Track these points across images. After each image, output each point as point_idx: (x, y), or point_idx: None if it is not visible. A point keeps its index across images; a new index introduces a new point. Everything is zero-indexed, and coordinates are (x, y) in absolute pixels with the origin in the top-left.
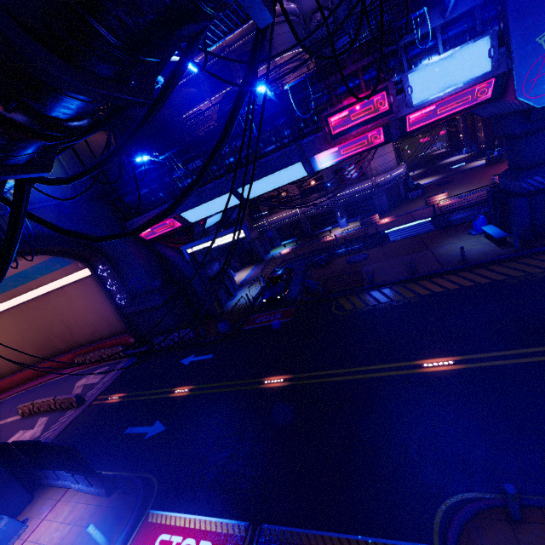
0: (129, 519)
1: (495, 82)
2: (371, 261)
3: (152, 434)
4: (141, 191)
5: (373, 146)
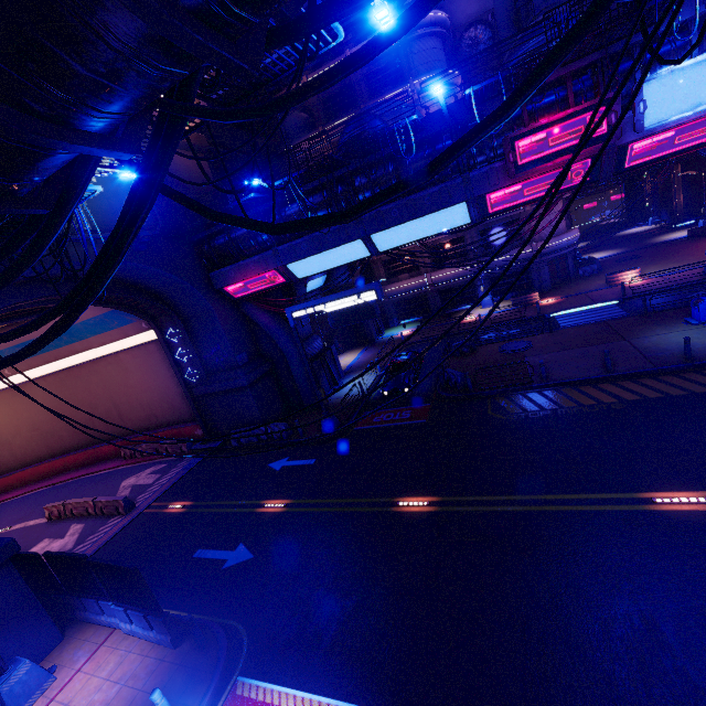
0: (207, 687)
1: None
2: (538, 350)
3: (233, 563)
4: (238, 231)
5: (571, 187)
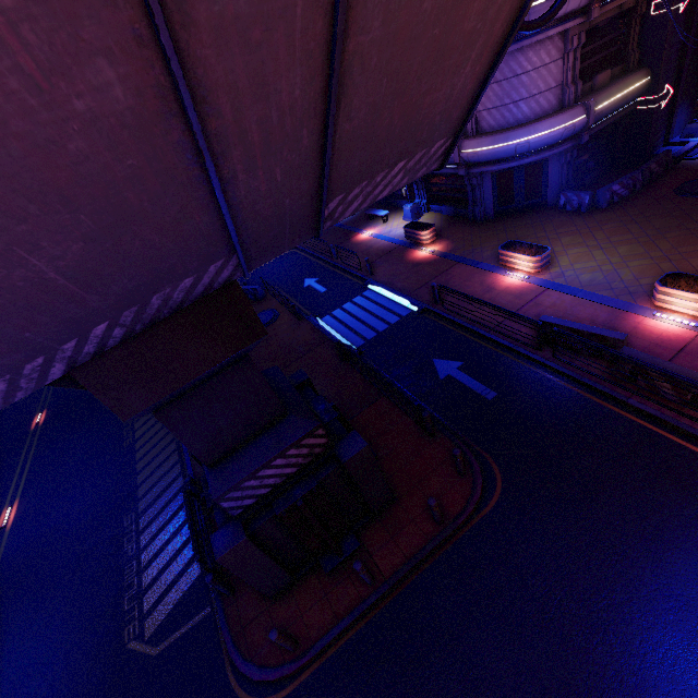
0: None
1: None
2: None
3: None
4: None
5: None
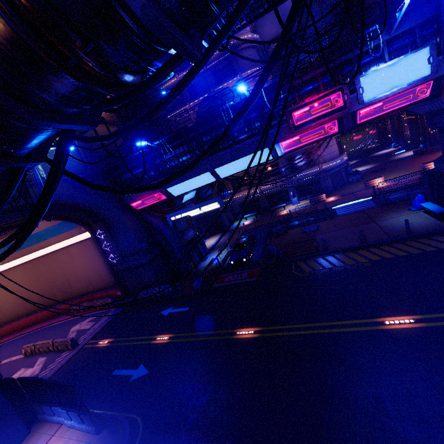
0: None
1: (433, 83)
2: (323, 231)
3: (136, 377)
4: (136, 170)
5: (328, 136)
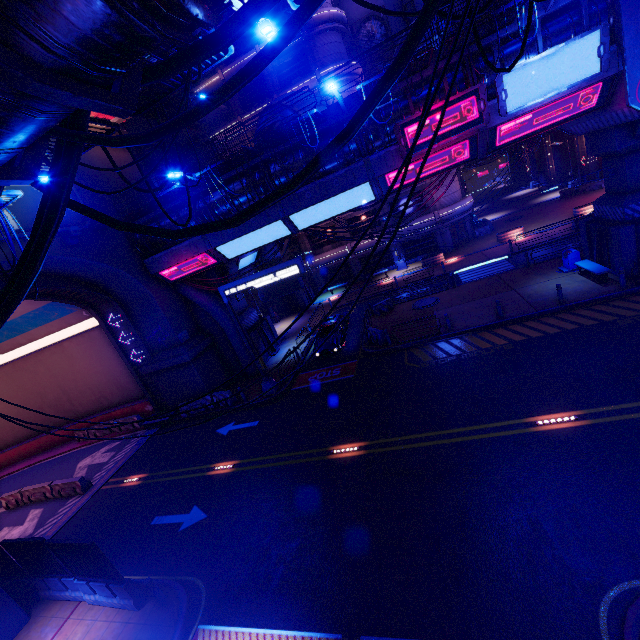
0: (171, 639)
1: (602, 87)
2: (444, 305)
3: (189, 524)
4: (167, 219)
5: (455, 164)
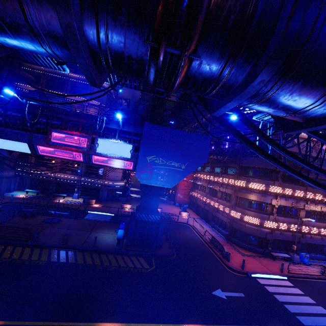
0: None
1: (132, 164)
2: (57, 225)
3: None
4: None
5: (76, 160)
